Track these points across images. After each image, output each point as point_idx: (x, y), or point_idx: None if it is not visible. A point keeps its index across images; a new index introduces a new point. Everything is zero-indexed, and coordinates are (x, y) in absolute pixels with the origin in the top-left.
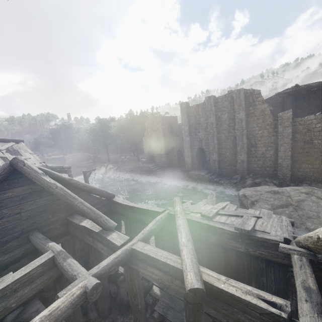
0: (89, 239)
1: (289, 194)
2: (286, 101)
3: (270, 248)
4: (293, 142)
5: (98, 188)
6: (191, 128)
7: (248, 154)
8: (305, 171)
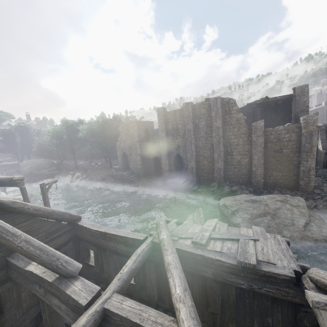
0: (40, 292)
1: (266, 202)
2: (256, 112)
3: (279, 284)
4: (265, 150)
5: (57, 210)
6: (169, 134)
7: (224, 162)
8: (276, 179)
